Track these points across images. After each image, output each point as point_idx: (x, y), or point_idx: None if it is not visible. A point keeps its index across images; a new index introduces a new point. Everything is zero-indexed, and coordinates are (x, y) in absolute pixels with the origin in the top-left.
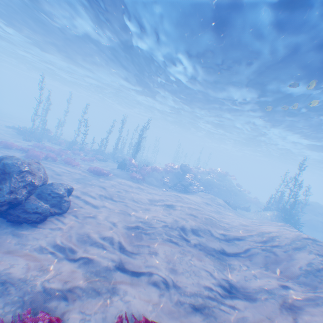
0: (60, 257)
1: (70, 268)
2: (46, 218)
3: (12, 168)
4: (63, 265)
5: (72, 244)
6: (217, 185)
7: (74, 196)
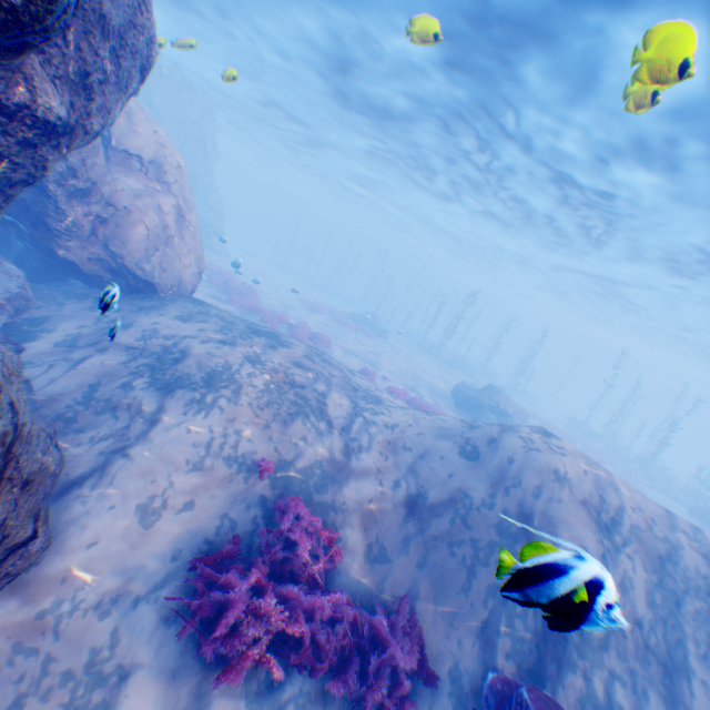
0: None
1: None
2: None
3: (490, 387)
4: None
5: None
6: None
7: None
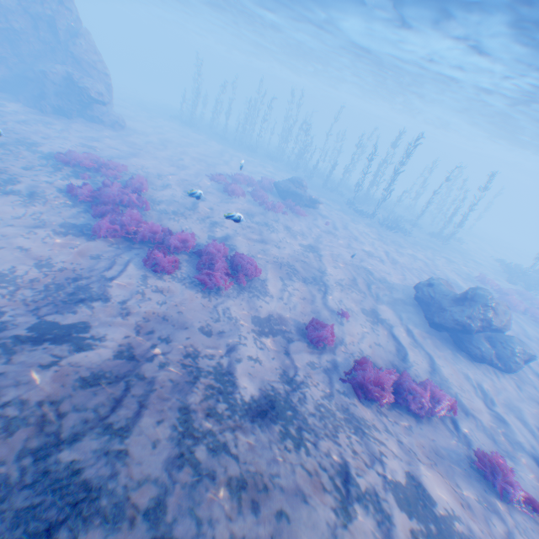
0: (476, 393)
1: (479, 406)
2: (482, 361)
3: (479, 298)
4: (475, 399)
5: (493, 397)
6: None
7: (530, 370)
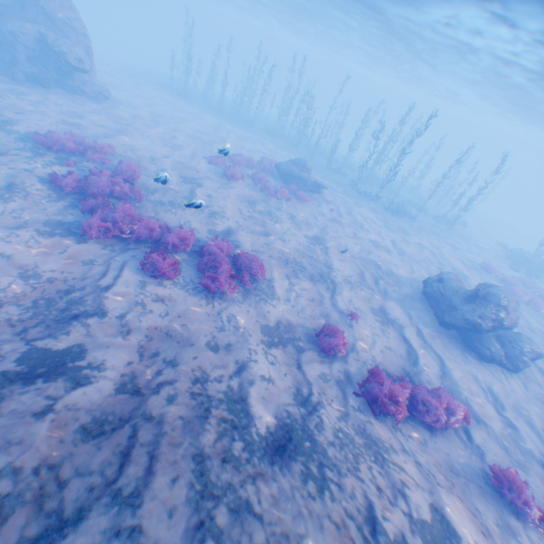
0: (486, 396)
1: (489, 411)
2: (490, 360)
3: (491, 297)
4: (485, 403)
5: (502, 400)
6: None
7: (535, 367)
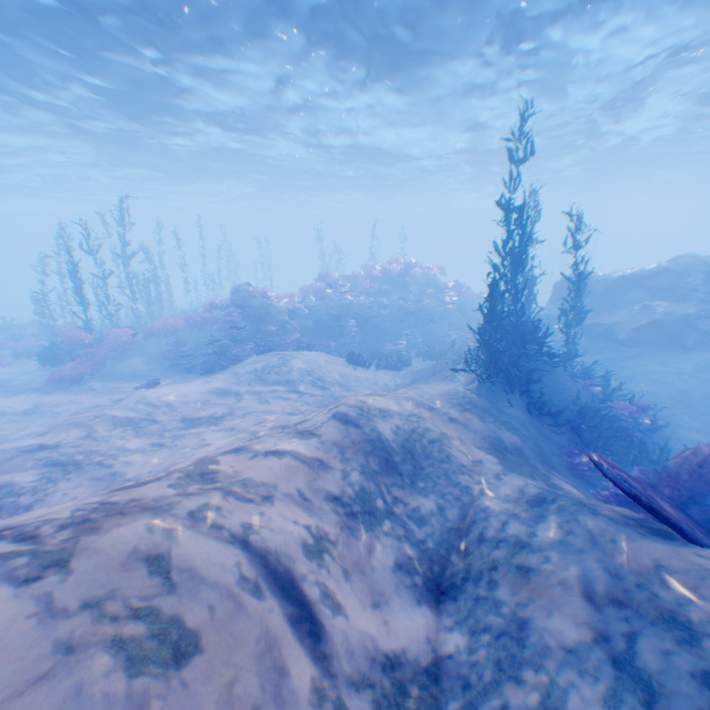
0: None
1: None
2: None
3: None
4: None
5: None
6: (370, 312)
7: None
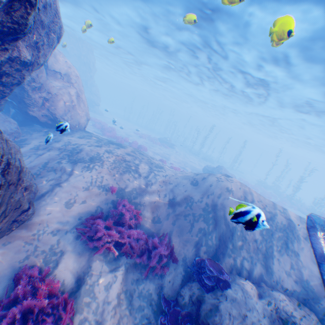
0: None
1: None
2: None
3: (218, 166)
4: None
5: None
6: None
7: None
